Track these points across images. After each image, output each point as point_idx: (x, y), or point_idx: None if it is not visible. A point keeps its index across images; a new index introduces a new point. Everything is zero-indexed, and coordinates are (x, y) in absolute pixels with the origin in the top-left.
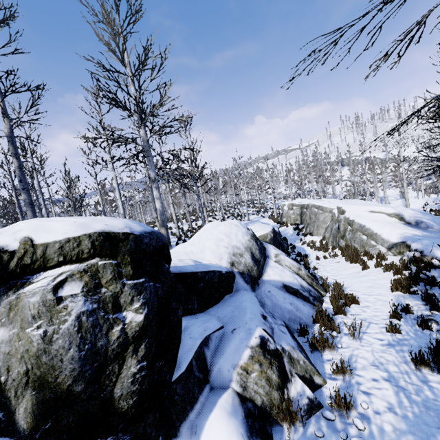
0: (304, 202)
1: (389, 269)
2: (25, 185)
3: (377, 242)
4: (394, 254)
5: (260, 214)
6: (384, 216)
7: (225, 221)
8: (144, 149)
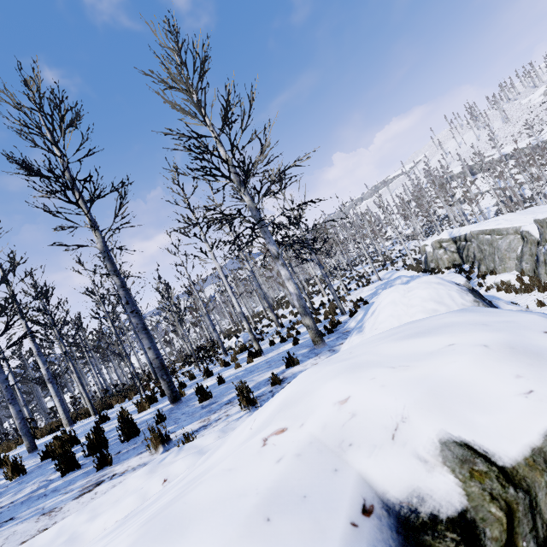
0: (457, 233)
1: None
2: (133, 307)
3: None
4: None
5: (389, 268)
6: None
7: (414, 282)
8: (254, 220)
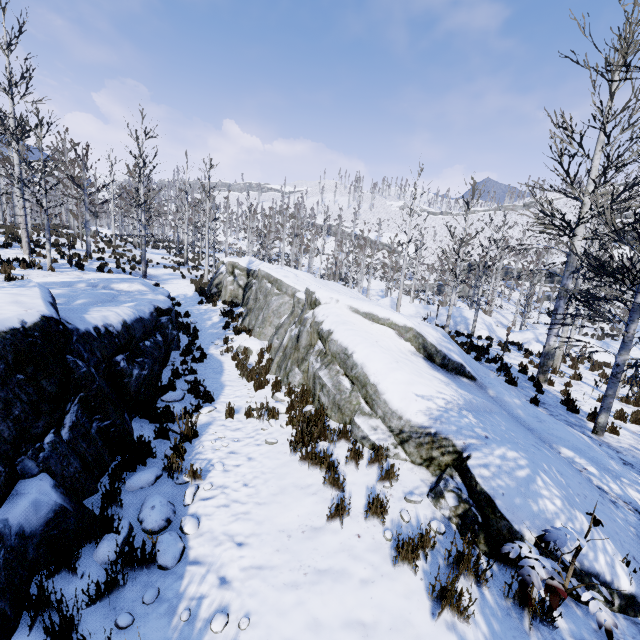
0: (256, 266)
1: (415, 566)
2: None
3: (375, 407)
4: (414, 459)
5: (182, 271)
6: (394, 333)
7: None
8: None
